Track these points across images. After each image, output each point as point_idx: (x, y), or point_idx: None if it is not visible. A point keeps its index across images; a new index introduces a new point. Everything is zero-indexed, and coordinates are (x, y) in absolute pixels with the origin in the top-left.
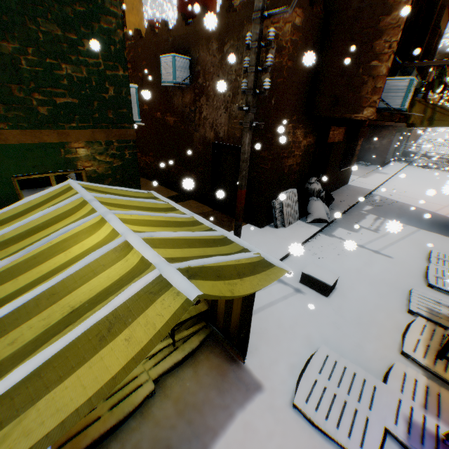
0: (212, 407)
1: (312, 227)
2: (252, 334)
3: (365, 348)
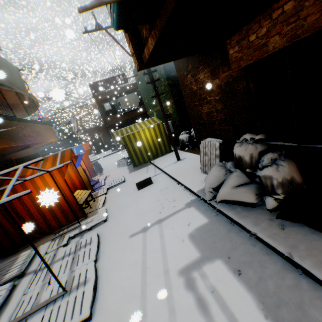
0: (133, 168)
1: (198, 186)
2: (141, 171)
3: (115, 190)
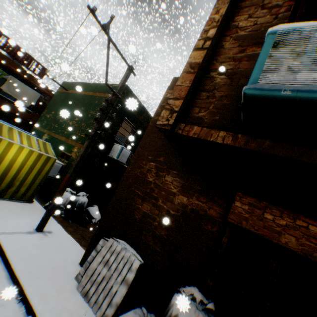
0: None
1: None
2: None
3: None
